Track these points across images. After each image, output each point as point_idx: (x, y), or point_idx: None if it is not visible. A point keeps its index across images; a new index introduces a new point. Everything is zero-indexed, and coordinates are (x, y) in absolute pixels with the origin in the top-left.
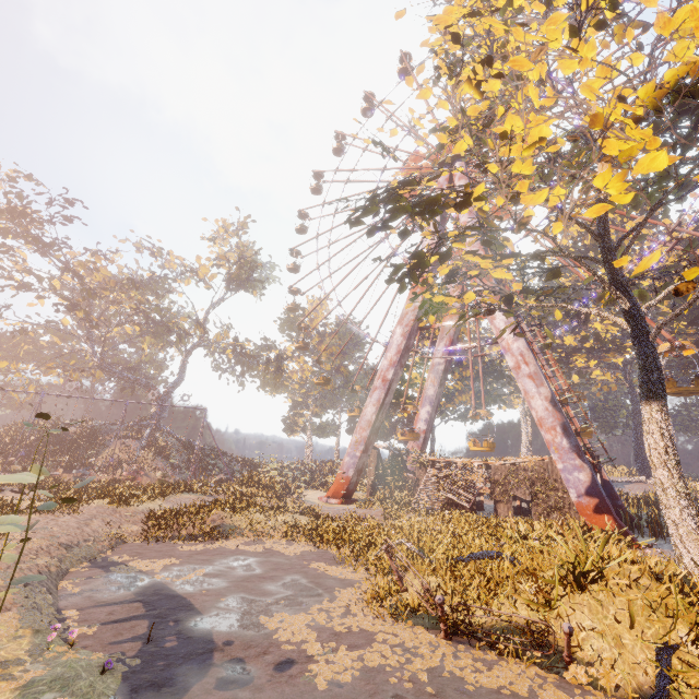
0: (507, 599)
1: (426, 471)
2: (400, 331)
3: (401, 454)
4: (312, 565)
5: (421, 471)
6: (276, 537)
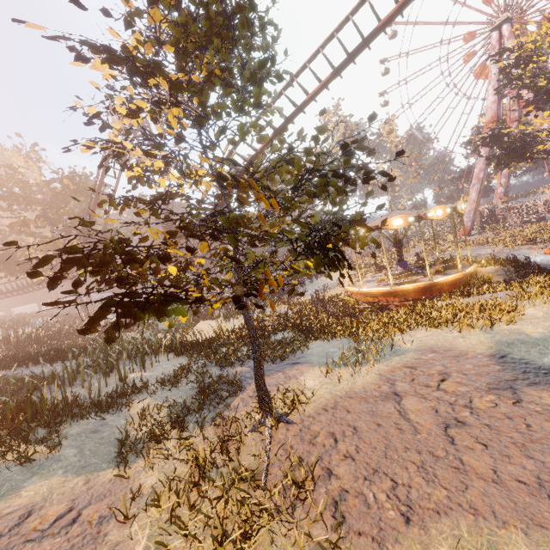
0: (545, 236)
1: (509, 212)
2: (482, 152)
3: (494, 209)
4: (483, 248)
5: (506, 213)
6: (462, 248)
